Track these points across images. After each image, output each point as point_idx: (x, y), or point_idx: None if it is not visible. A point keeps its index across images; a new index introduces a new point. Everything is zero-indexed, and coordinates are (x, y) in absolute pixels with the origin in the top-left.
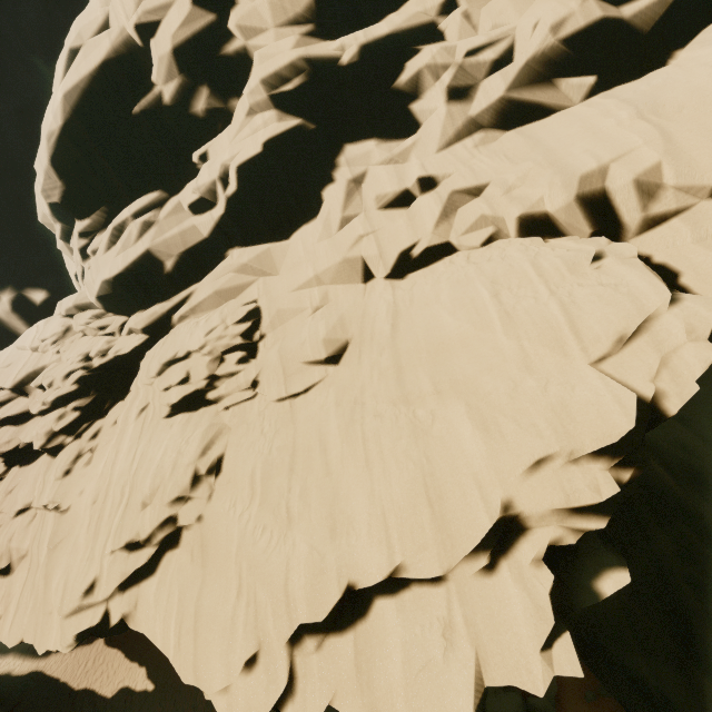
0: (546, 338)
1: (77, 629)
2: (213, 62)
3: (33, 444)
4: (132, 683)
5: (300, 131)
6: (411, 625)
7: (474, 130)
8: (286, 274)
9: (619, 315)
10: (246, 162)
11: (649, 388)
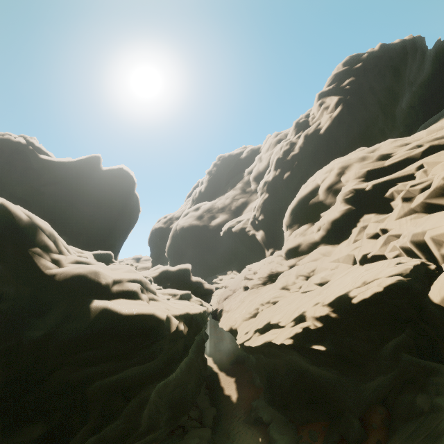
0: (354, 281)
1: (229, 322)
2: (333, 189)
3: (248, 284)
4: (232, 396)
5: (350, 209)
6: (271, 331)
7: (413, 213)
8: (331, 256)
9: (369, 275)
10: (330, 218)
11: (353, 293)
